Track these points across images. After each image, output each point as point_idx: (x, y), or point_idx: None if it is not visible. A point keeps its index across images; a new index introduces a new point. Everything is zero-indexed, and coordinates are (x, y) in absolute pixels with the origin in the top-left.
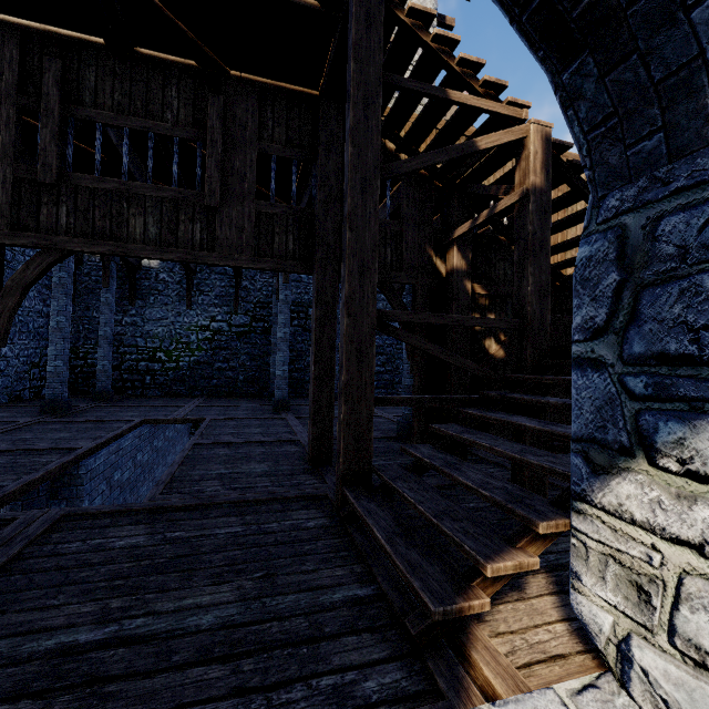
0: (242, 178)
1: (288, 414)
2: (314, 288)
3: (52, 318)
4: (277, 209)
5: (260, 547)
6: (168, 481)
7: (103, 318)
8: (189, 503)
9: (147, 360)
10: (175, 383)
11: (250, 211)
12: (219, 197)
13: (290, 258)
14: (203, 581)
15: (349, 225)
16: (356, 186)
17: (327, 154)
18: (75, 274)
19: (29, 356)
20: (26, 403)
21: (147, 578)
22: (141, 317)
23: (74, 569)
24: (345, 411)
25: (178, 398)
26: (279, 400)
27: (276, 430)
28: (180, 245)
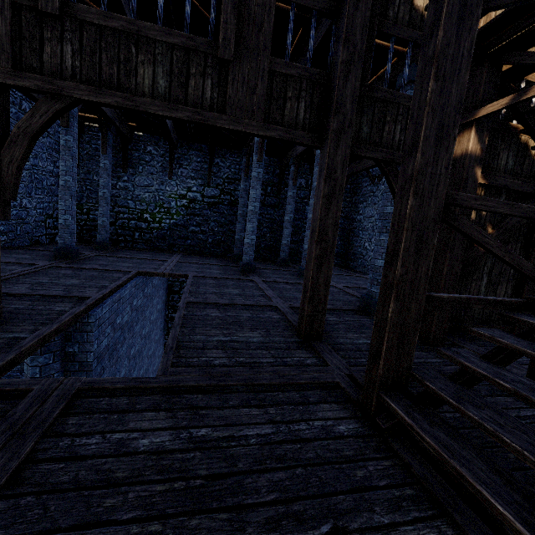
0: (258, 28)
1: (255, 277)
2: (322, 163)
3: (61, 177)
4: (291, 70)
5: (305, 468)
6: (175, 347)
7: (102, 181)
8: (204, 383)
9: (136, 220)
10: (158, 240)
11: (264, 69)
12: (233, 49)
13: (300, 128)
14: (260, 534)
15: (435, 71)
16: (452, 13)
17: (356, 3)
18: (79, 141)
19: (44, 208)
20: (43, 247)
21: (188, 522)
22: (131, 183)
23: (96, 491)
24: (393, 310)
25: (161, 252)
26: (246, 264)
27: (251, 292)
28: (189, 103)
